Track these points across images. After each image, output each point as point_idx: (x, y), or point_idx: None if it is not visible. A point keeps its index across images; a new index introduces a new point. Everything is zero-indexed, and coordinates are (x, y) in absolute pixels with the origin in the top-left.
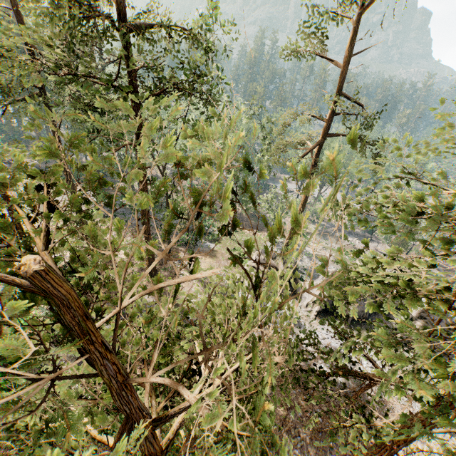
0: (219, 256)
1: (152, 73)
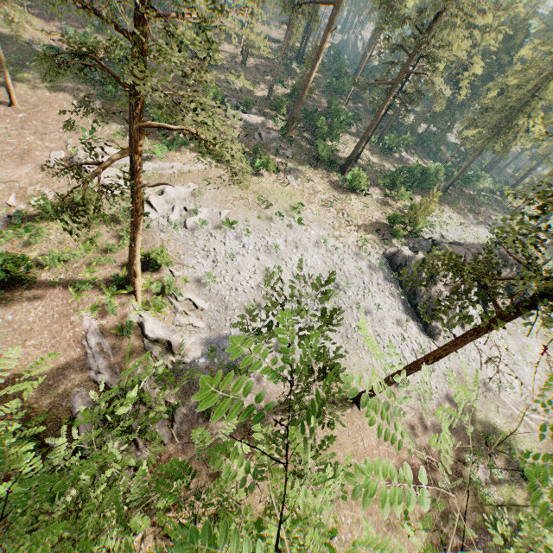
0: None
1: None
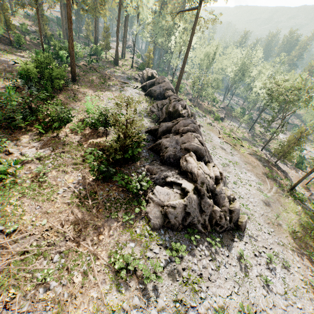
0: None
1: None
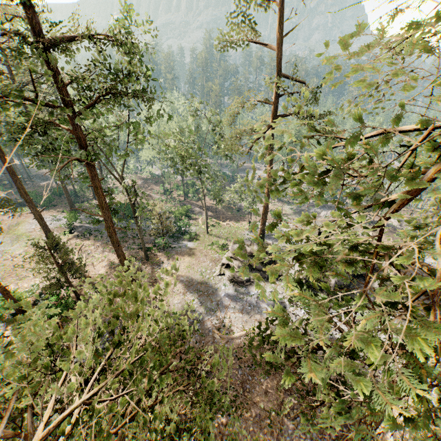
0: (198, 253)
1: (82, 84)
